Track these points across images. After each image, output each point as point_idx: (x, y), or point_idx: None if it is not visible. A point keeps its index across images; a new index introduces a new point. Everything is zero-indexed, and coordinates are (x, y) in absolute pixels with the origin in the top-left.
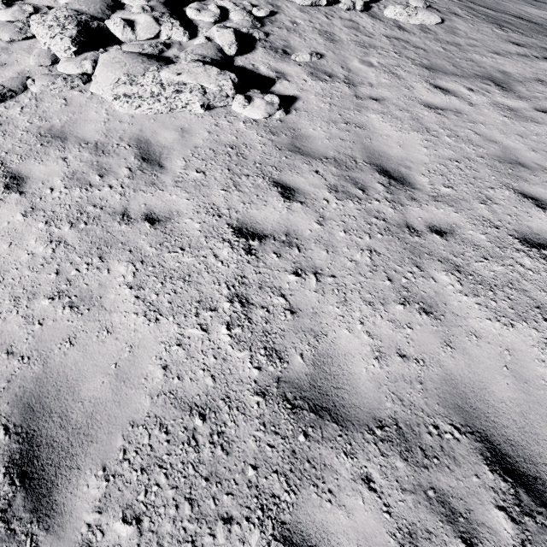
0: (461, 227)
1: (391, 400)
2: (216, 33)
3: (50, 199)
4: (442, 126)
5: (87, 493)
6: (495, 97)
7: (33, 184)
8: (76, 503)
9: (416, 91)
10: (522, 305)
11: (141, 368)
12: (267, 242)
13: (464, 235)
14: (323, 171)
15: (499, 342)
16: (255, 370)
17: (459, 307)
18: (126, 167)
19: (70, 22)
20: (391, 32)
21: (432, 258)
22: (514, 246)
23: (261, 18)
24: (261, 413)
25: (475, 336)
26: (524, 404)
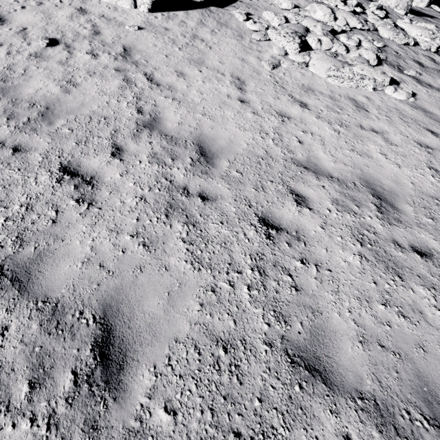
0: None
1: None
2: (364, 52)
3: (323, 114)
4: None
5: (407, 208)
6: None
7: (311, 107)
8: (405, 210)
9: None
10: None
11: (402, 181)
12: (436, 151)
13: None
14: None
15: None
16: None
17: None
18: (350, 108)
19: (295, 36)
20: None
21: None
22: None
23: (378, 47)
24: None
25: None
26: None
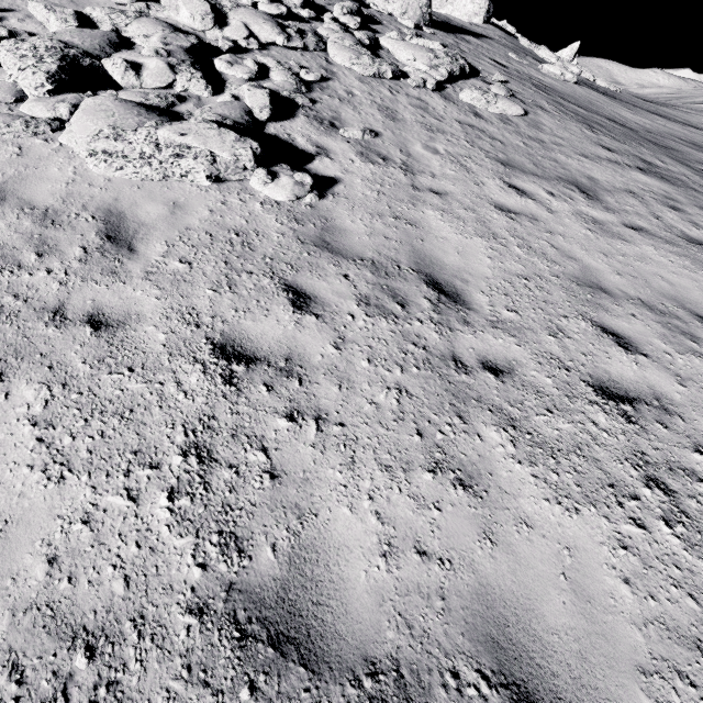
0: (523, 366)
1: (395, 626)
2: (247, 92)
3: None
4: (513, 234)
5: None
6: (579, 206)
7: None
8: None
9: (487, 188)
10: (592, 481)
11: (12, 561)
12: (258, 368)
13: (525, 376)
14: (354, 276)
15: (558, 535)
16: (196, 569)
17: (509, 479)
18: (81, 247)
19: (51, 55)
20: (465, 118)
21: (480, 406)
22: (586, 396)
23: (310, 82)
24: (190, 646)
25: (526, 525)
26: (584, 637)
